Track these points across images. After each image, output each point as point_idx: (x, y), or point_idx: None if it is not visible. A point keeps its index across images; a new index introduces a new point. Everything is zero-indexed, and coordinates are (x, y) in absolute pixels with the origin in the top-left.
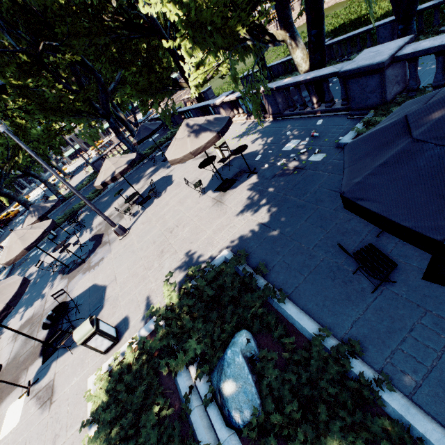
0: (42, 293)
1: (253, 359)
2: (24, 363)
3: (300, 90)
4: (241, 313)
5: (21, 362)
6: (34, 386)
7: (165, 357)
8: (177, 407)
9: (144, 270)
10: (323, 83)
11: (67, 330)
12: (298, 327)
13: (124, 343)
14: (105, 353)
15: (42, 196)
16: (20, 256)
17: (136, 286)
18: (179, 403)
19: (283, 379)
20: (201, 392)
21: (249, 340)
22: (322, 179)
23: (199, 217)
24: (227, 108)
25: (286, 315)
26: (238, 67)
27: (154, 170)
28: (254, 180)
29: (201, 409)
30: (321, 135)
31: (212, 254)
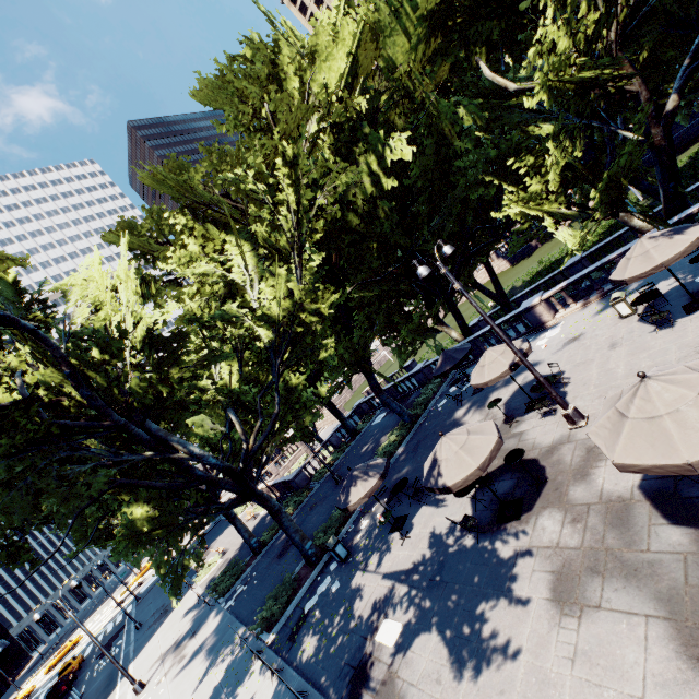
0: (502, 561)
1: None
2: None
3: None
4: None
5: None
6: None
7: None
8: None
9: None
10: None
11: None
12: None
13: None
14: None
15: (139, 606)
16: (495, 452)
17: None
18: None
19: None
20: None
21: None
22: None
23: None
24: (545, 307)
25: None
26: None
27: (474, 403)
28: None
29: None
30: None
31: None
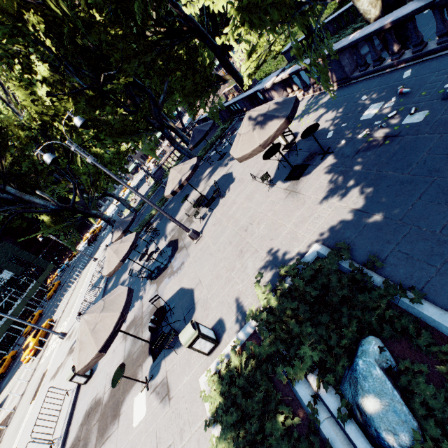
0: (137, 297)
1: (393, 371)
2: (138, 361)
3: (373, 42)
4: (361, 316)
5: (135, 359)
6: (151, 381)
7: (276, 362)
8: (301, 417)
9: (227, 272)
10: (408, 24)
11: (169, 332)
12: (446, 332)
13: (225, 345)
14: (208, 355)
15: (116, 211)
16: (118, 268)
17: (223, 288)
18: (302, 412)
19: (445, 399)
20: (327, 403)
21: (382, 348)
22: (431, 142)
23: (273, 212)
24: (279, 88)
25: (422, 317)
26: None
27: (212, 170)
28: (332, 161)
29: (332, 422)
30: (414, 90)
31: (299, 249)
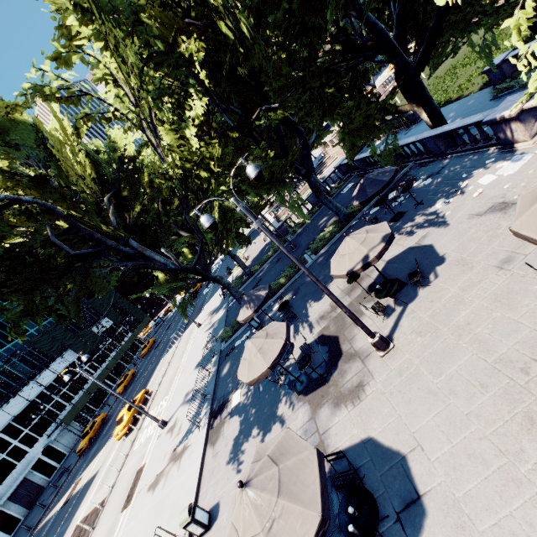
0: (274, 414)
1: None
2: None
3: None
4: None
5: None
6: None
7: None
8: None
9: (498, 455)
10: None
11: None
12: None
13: None
14: None
15: (221, 266)
16: (263, 376)
17: (501, 495)
18: None
19: None
20: None
21: None
22: None
23: None
24: (528, 118)
25: None
26: (446, 62)
27: None
28: None
29: None
30: None
31: None
